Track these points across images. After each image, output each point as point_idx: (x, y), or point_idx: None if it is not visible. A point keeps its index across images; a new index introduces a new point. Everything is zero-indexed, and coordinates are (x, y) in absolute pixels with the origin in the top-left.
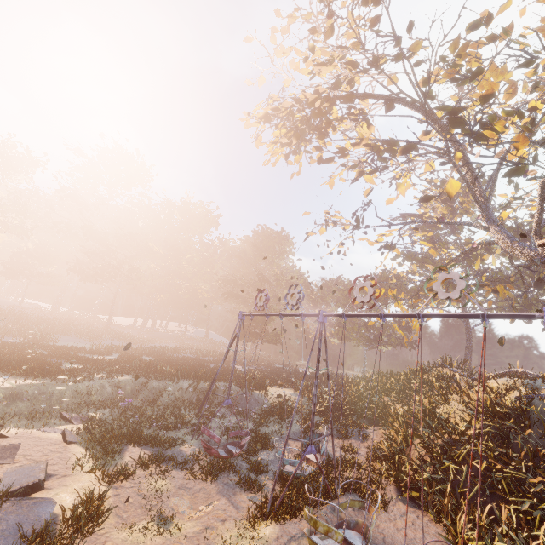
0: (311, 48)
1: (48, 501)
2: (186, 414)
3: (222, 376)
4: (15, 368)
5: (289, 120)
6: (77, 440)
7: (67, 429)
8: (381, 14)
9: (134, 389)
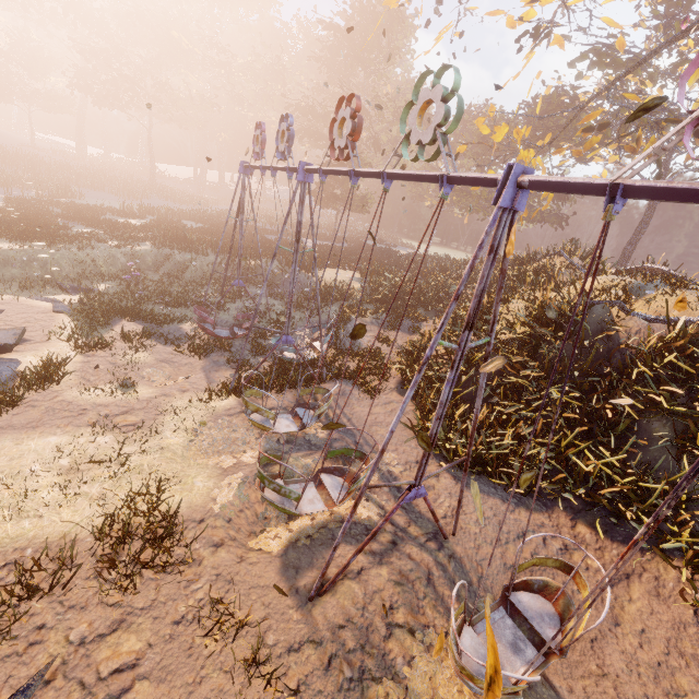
0: None
1: (13, 362)
2: (210, 292)
3: (270, 252)
4: (5, 230)
5: None
6: (67, 311)
7: (57, 300)
8: None
9: (156, 262)
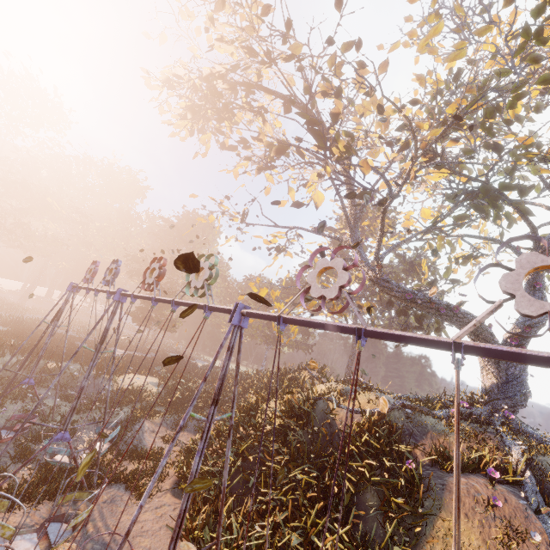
0: (211, 18)
1: None
2: None
3: (76, 357)
4: None
5: (197, 94)
6: None
7: None
8: (271, 5)
9: None
